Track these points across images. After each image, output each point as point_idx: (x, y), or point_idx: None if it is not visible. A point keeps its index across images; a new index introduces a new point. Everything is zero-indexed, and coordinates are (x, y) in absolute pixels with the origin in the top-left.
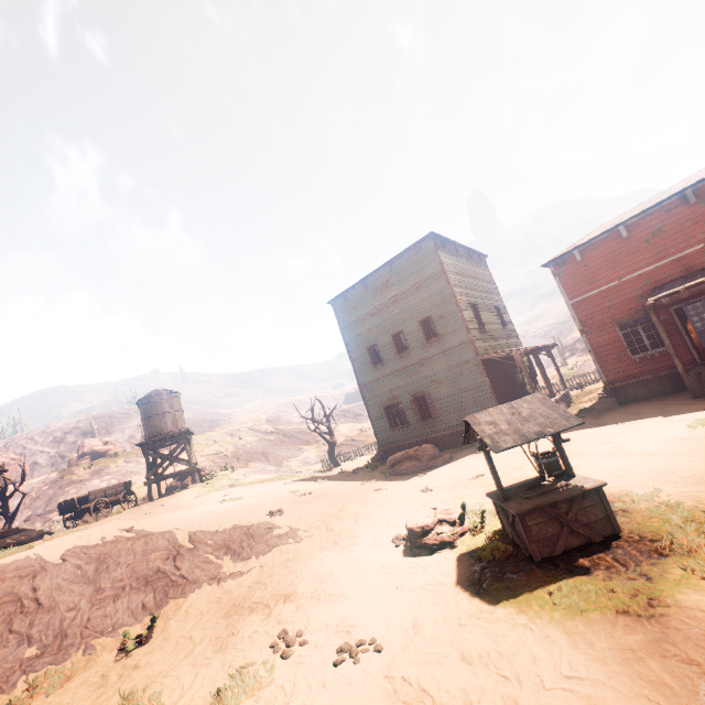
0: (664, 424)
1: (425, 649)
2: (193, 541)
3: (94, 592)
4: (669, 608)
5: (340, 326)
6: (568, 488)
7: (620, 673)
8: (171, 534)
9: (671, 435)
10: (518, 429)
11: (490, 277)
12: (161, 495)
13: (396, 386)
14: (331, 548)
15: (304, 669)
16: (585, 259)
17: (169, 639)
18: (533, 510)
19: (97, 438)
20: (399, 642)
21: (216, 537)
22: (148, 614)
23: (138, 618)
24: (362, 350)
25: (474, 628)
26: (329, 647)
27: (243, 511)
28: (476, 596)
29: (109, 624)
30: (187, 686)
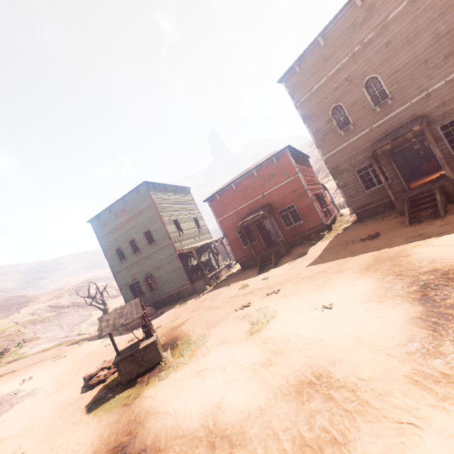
0: (238, 286)
1: (41, 450)
2: None
3: None
4: (138, 398)
5: (98, 237)
6: (143, 344)
7: (96, 436)
8: None
9: (231, 294)
10: (116, 322)
11: (192, 200)
12: None
13: (135, 272)
14: (53, 396)
15: None
16: (221, 198)
17: None
18: (123, 360)
19: None
20: (33, 450)
21: None
22: None
23: None
24: (113, 251)
25: (70, 430)
26: None
27: (4, 384)
28: (87, 411)
29: None
30: None
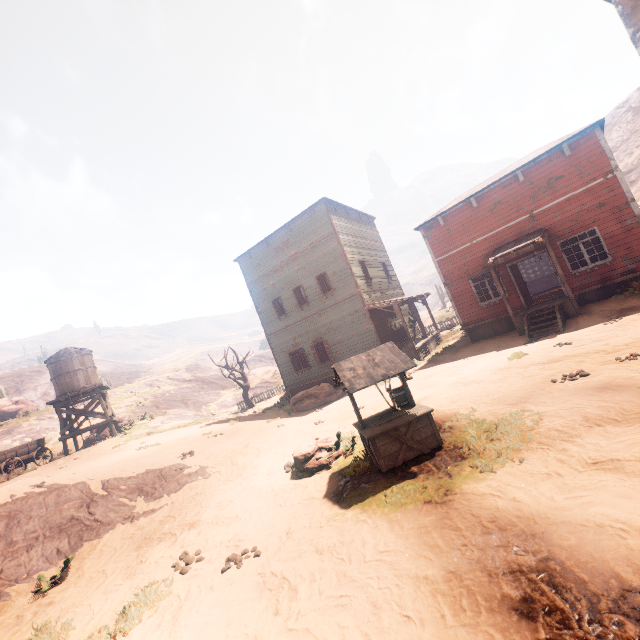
0: (495, 357)
1: (292, 548)
2: (106, 488)
3: (5, 546)
4: (455, 495)
5: (247, 282)
6: (408, 415)
7: (414, 543)
8: (84, 485)
9: (496, 366)
10: (370, 373)
11: (378, 236)
12: (78, 448)
13: (298, 334)
14: (234, 479)
15: (198, 579)
16: (447, 224)
17: (83, 576)
18: (381, 434)
19: (5, 399)
20: (274, 547)
21: (129, 482)
22: (63, 557)
23: (53, 562)
24: (268, 304)
25: (329, 528)
26: (220, 559)
27: (157, 456)
28: (336, 504)
29: (23, 571)
30: (97, 610)
